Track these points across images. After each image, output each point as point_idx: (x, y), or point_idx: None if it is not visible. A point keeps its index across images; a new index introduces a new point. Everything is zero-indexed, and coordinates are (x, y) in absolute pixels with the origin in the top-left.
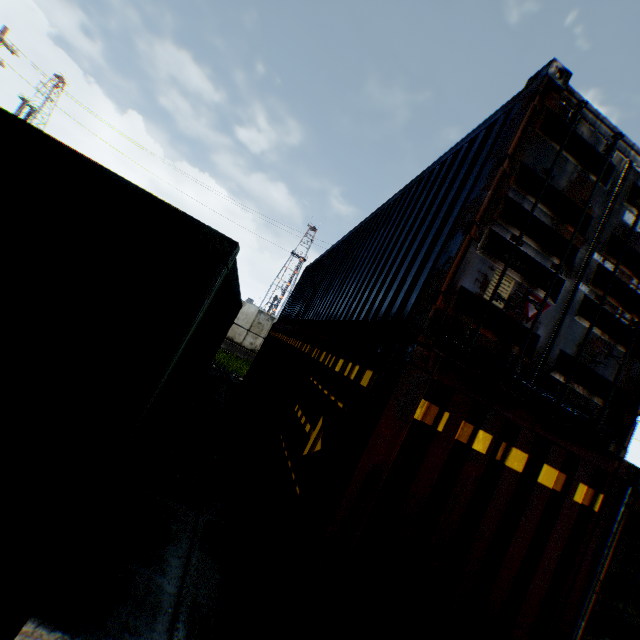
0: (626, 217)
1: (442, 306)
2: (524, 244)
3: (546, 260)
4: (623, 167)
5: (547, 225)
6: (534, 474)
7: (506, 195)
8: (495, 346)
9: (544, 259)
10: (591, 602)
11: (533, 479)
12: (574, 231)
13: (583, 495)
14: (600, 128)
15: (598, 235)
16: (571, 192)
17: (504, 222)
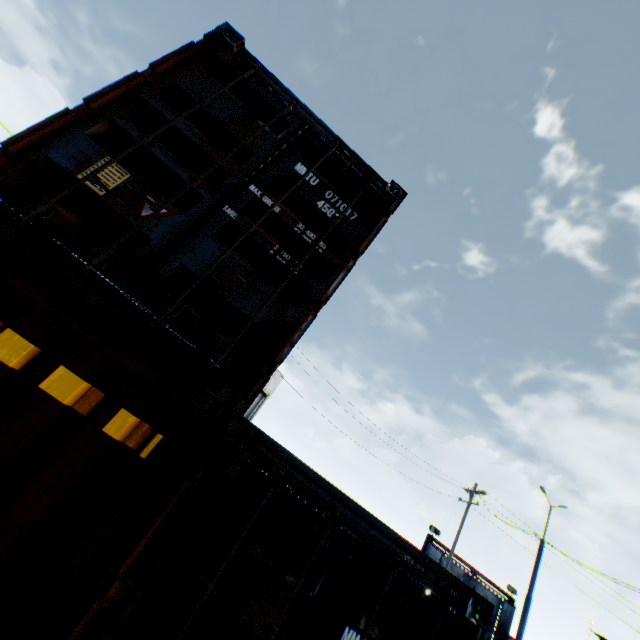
0: (300, 168)
1: (4, 163)
2: (157, 148)
3: (185, 171)
4: (302, 129)
5: (195, 142)
6: (42, 377)
7: (146, 101)
8: (78, 230)
9: (182, 169)
10: (89, 619)
11: (36, 383)
12: (225, 155)
13: (133, 432)
14: (281, 94)
15: (261, 172)
16: (233, 127)
17: (138, 123)
